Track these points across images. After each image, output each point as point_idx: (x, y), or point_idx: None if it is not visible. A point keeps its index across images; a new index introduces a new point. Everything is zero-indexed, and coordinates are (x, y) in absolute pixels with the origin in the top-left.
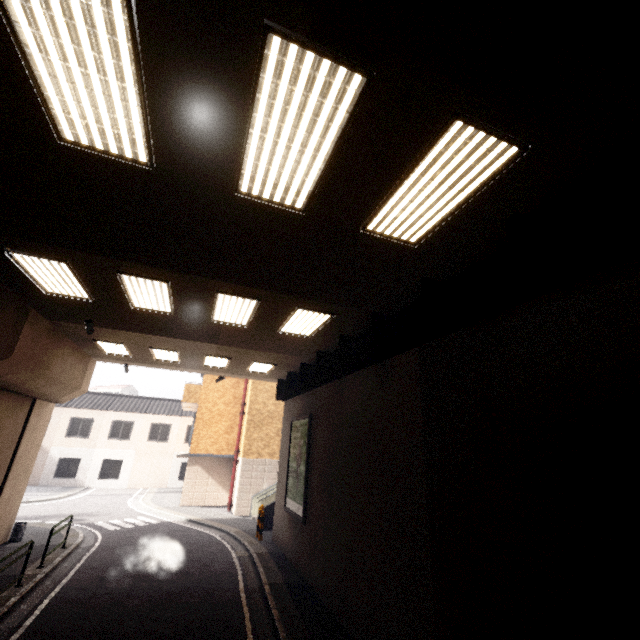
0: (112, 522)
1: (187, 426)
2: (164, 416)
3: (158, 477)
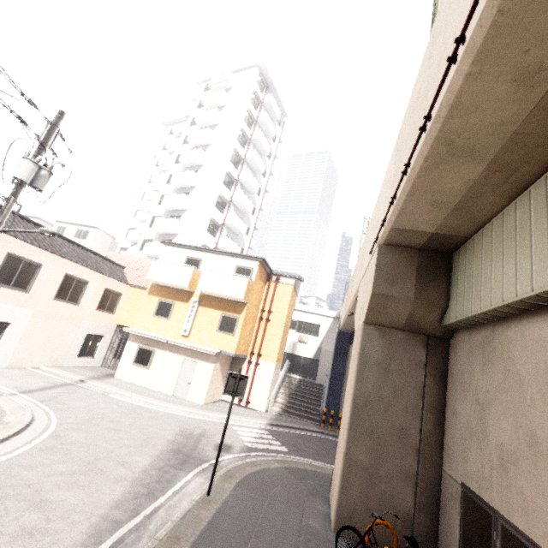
0: (250, 441)
1: (105, 288)
2: (83, 268)
3: (55, 352)
